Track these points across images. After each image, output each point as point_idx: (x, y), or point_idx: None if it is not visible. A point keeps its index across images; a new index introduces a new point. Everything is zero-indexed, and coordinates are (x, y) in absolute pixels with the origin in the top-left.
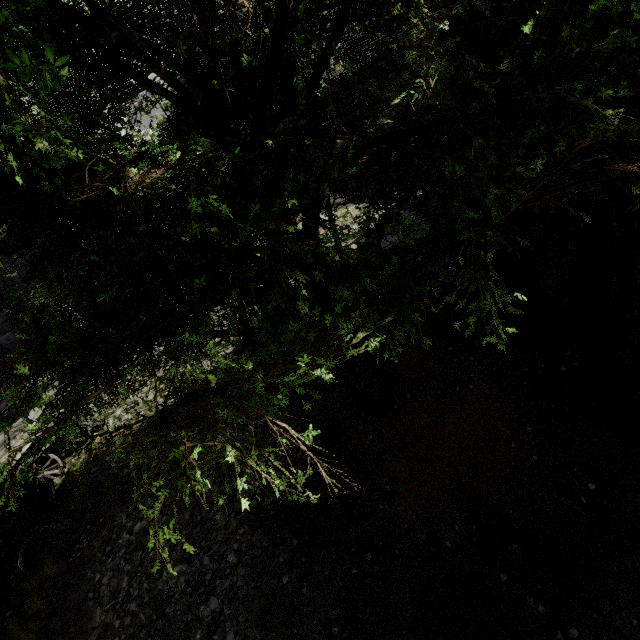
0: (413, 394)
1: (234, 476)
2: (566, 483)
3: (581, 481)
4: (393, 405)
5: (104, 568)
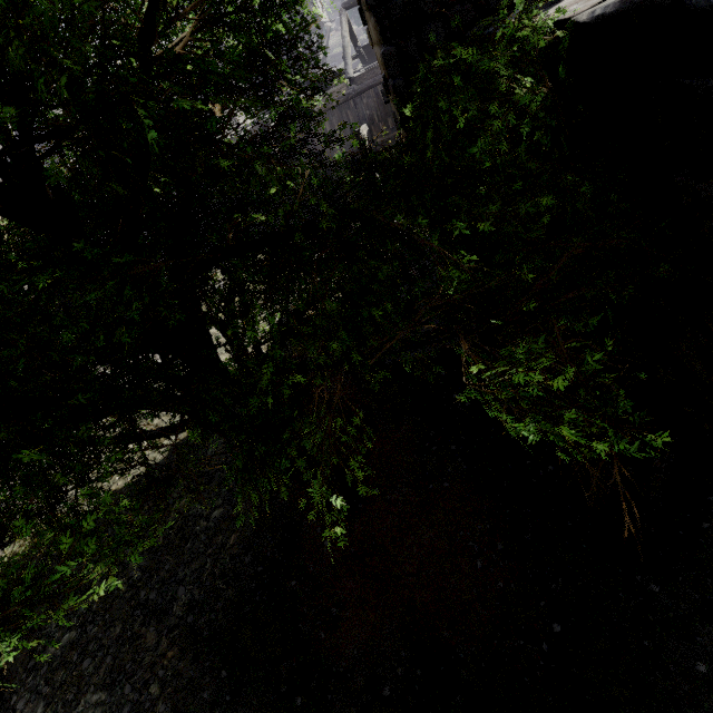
0: (382, 490)
1: (175, 582)
2: (528, 622)
3: (546, 620)
4: (358, 503)
5: (22, 688)
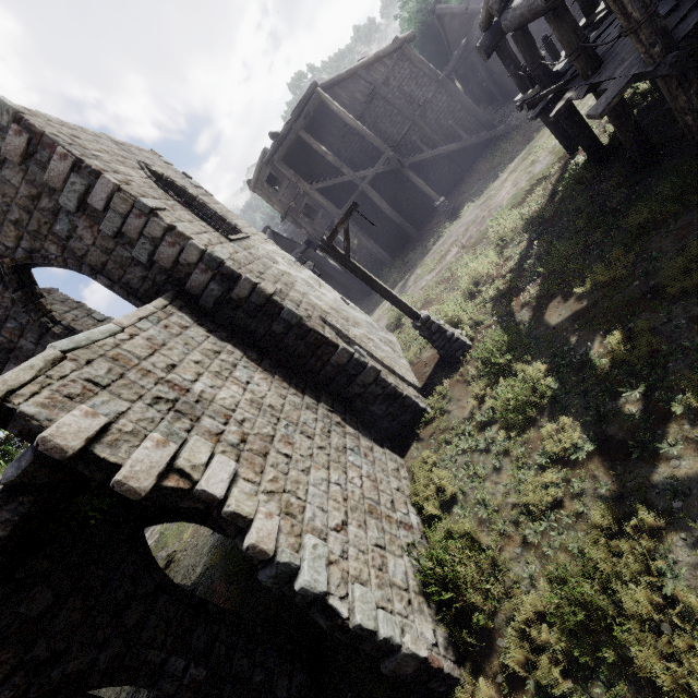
0: None
1: None
2: None
3: None
4: None
5: None
